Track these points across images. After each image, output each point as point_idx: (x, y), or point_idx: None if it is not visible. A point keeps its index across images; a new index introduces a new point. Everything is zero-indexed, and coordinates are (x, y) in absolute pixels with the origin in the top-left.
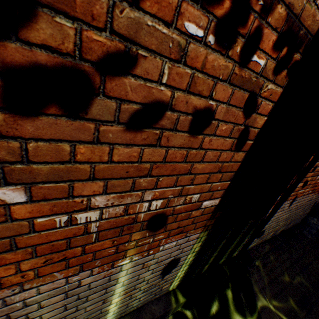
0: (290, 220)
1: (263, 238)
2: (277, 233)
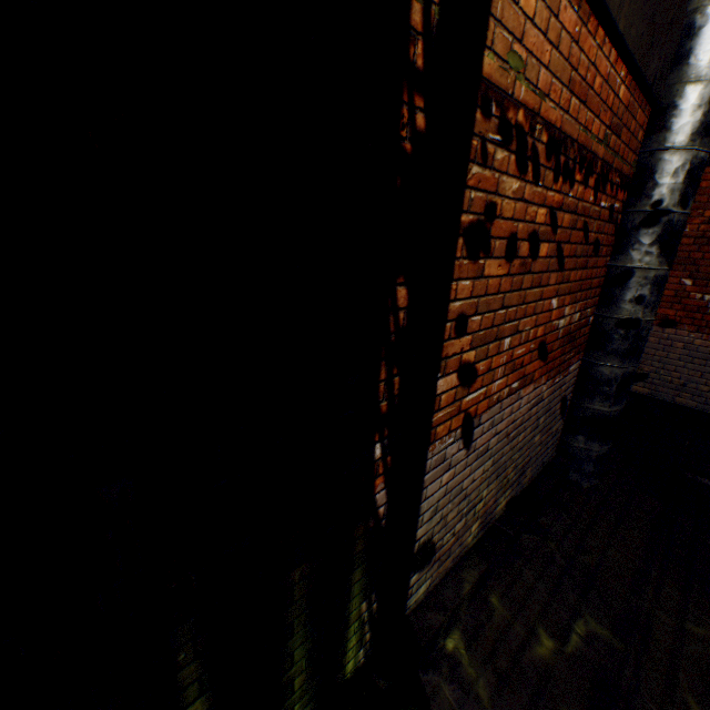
0: (516, 468)
1: (455, 552)
2: (498, 514)
